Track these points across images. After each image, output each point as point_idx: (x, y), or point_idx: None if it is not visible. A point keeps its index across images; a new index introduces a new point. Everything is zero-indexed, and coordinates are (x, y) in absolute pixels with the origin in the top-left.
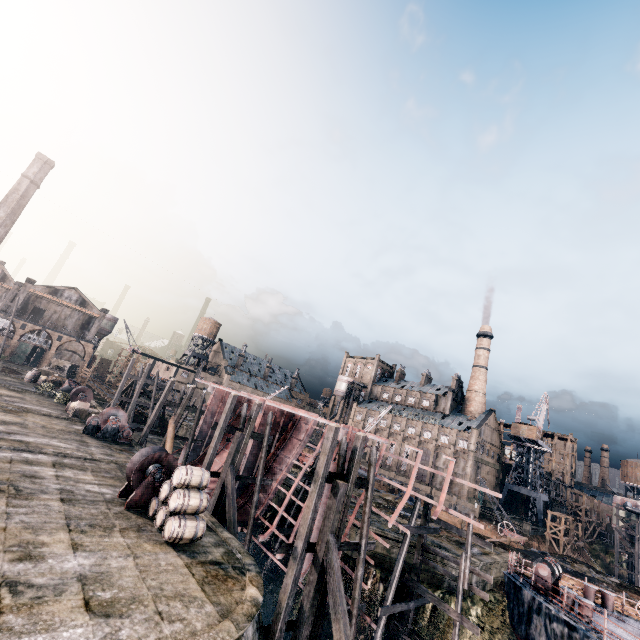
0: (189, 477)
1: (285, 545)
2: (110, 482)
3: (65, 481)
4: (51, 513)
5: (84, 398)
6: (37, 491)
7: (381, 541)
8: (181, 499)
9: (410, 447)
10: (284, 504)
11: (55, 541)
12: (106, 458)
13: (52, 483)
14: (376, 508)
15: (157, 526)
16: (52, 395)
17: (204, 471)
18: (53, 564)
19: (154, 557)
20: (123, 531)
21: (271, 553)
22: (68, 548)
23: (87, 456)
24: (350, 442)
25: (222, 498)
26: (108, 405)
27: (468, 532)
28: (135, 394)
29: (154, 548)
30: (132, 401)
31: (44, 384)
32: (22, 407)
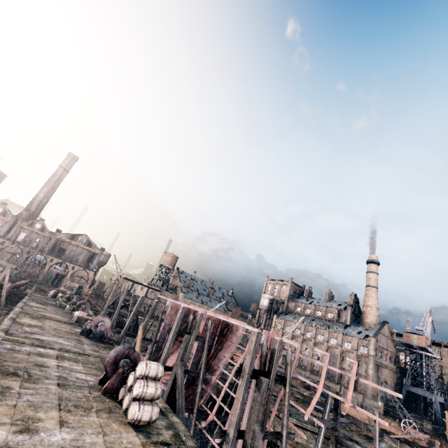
0: (148, 370)
1: (219, 431)
2: (94, 372)
3: (63, 370)
4: (49, 395)
5: (84, 309)
6: (42, 377)
7: (299, 432)
8: (141, 387)
9: (319, 350)
10: (221, 395)
11: (48, 417)
12: (93, 353)
13: (54, 371)
14: (295, 402)
15: (123, 409)
16: (64, 307)
17: (159, 365)
18: (43, 437)
19: (118, 435)
20: (98, 412)
21: (211, 437)
22: (56, 424)
23: (80, 351)
24: (271, 345)
25: (174, 388)
26: (100, 314)
27: (375, 428)
28: (118, 306)
29: (119, 428)
30: (116, 311)
31: (60, 299)
32: (43, 315)
